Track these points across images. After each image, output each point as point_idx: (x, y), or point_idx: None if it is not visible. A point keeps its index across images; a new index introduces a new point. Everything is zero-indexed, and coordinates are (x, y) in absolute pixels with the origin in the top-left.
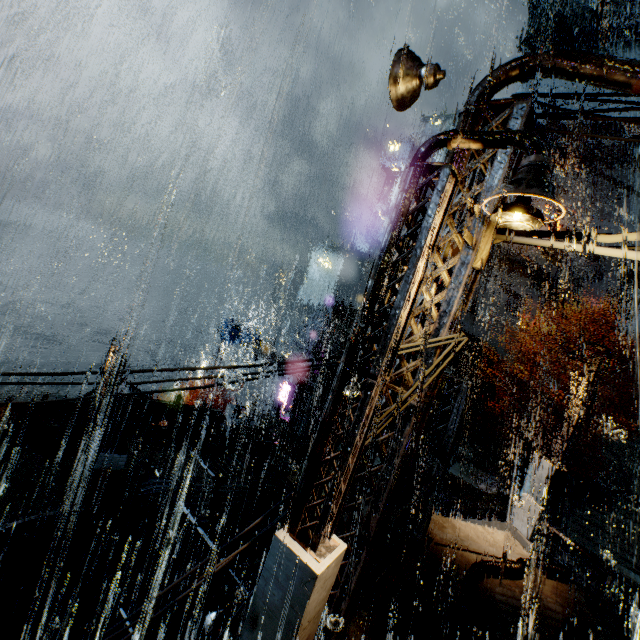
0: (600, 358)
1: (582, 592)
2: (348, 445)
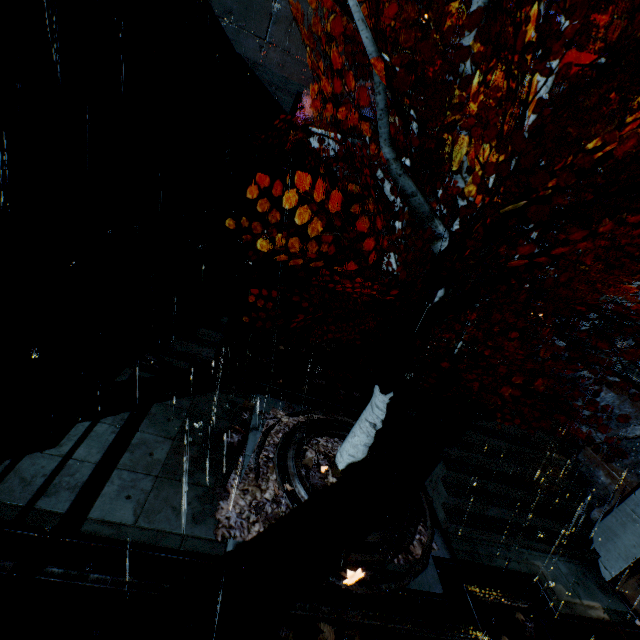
0: None
1: None
2: None
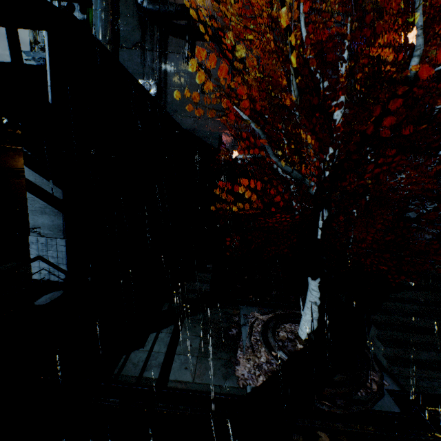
0: None
1: None
2: None
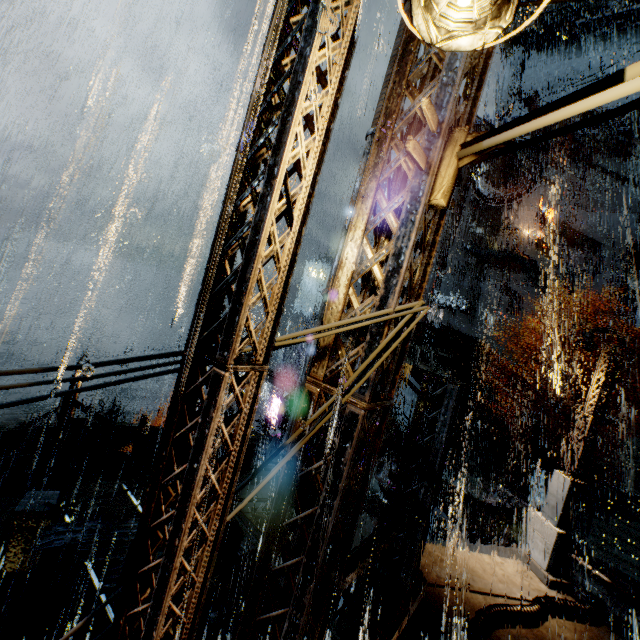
0: (613, 346)
1: (617, 637)
2: (183, 499)
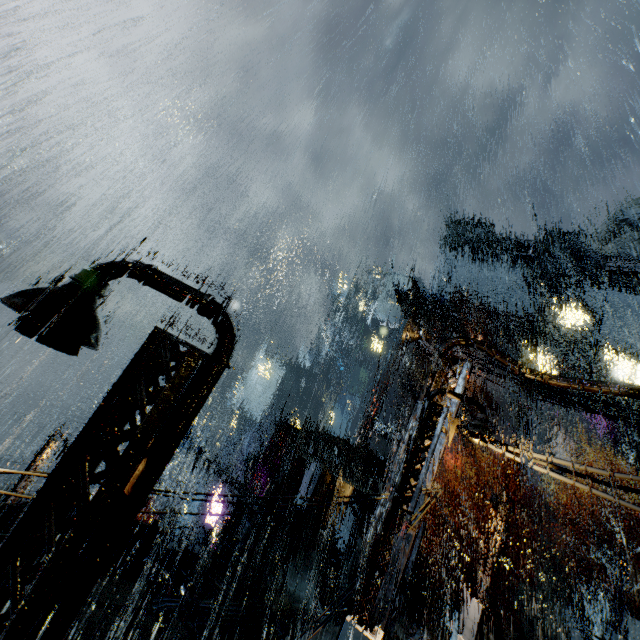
0: (508, 506)
1: None
2: (394, 555)
